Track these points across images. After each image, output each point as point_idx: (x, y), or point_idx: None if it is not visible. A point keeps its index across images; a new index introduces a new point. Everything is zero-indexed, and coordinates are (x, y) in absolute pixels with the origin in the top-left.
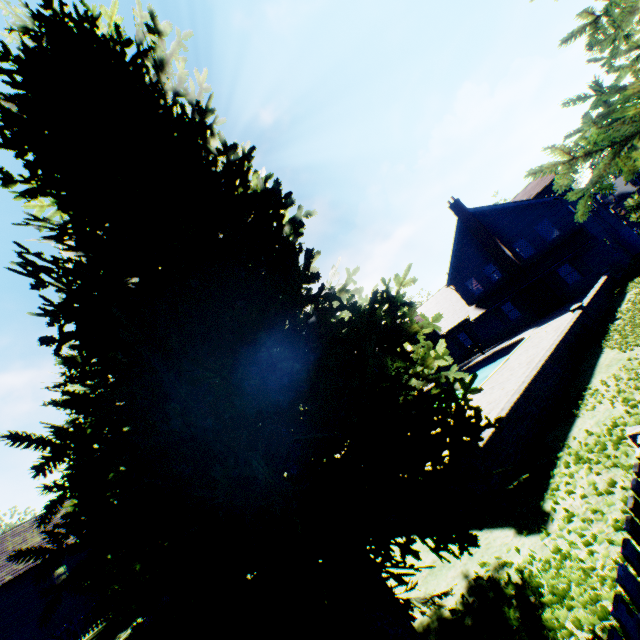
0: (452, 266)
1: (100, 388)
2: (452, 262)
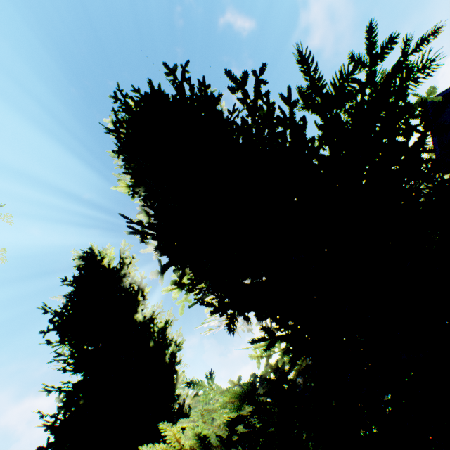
0: None
1: None
2: None
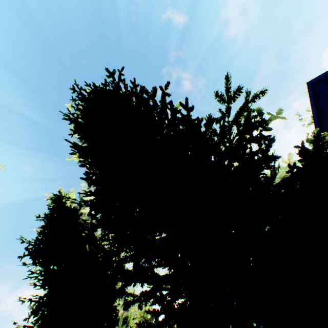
0: None
1: None
2: None
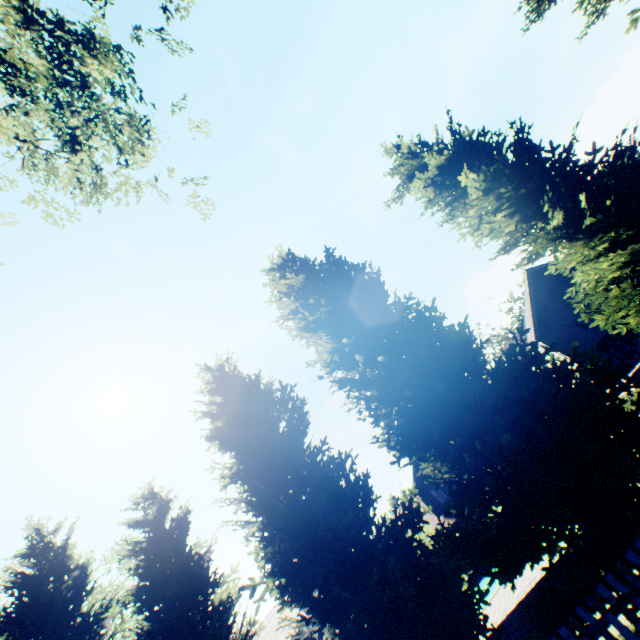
0: (415, 473)
1: (263, 488)
2: (414, 469)
